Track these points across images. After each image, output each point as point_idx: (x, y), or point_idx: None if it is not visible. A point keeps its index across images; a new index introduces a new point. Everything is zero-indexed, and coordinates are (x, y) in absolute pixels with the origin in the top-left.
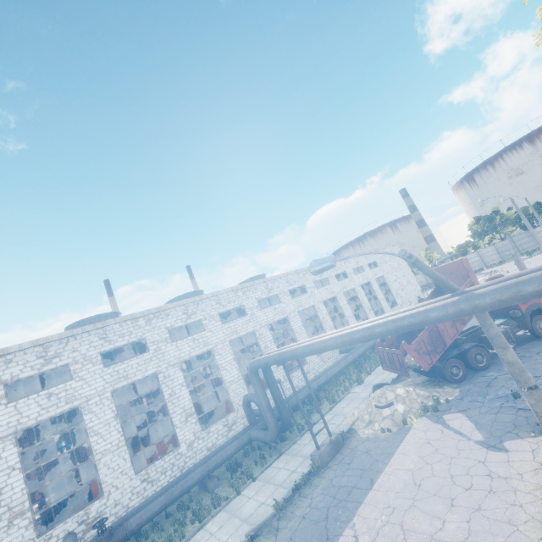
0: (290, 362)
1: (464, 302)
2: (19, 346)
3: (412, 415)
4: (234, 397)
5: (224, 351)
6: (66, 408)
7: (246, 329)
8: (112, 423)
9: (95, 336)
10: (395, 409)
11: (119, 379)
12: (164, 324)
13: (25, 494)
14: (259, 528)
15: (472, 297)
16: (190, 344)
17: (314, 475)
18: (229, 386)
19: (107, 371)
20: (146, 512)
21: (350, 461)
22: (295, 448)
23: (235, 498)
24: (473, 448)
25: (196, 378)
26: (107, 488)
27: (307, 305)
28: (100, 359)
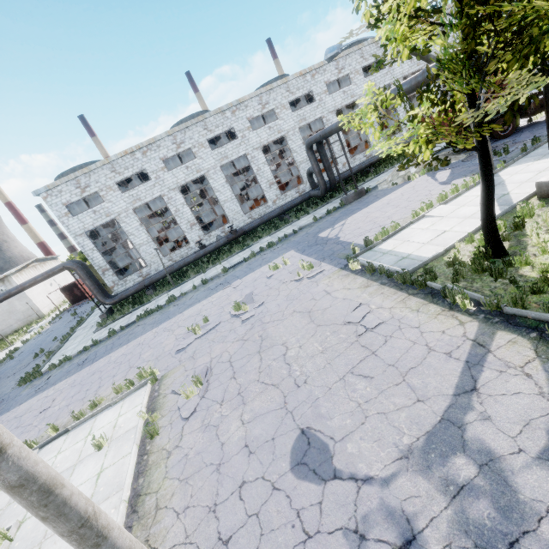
0: (357, 148)
1: (420, 76)
2: (160, 136)
3: (419, 174)
4: (303, 174)
5: (295, 137)
6: (198, 176)
7: (314, 116)
8: (225, 186)
9: (200, 128)
10: (409, 171)
11: (223, 159)
12: (245, 115)
13: (193, 216)
14: (305, 227)
15: (425, 71)
16: (266, 132)
17: (340, 208)
18: (300, 165)
19: (214, 153)
20: (251, 225)
21: (363, 201)
22: (338, 200)
23: (297, 221)
24: (434, 185)
25: (280, 166)
26: (231, 219)
27: (382, 84)
28: (208, 144)
